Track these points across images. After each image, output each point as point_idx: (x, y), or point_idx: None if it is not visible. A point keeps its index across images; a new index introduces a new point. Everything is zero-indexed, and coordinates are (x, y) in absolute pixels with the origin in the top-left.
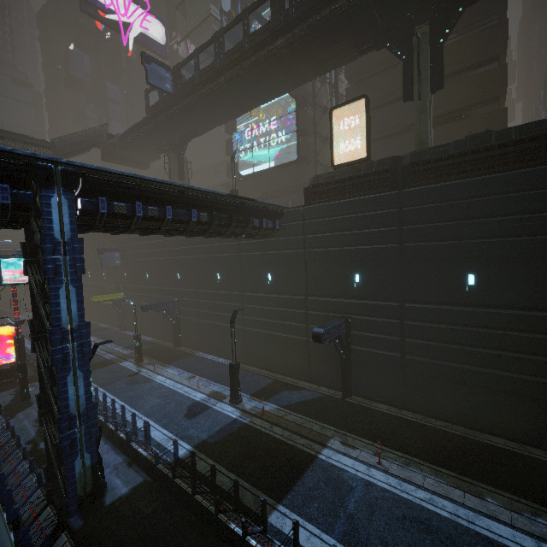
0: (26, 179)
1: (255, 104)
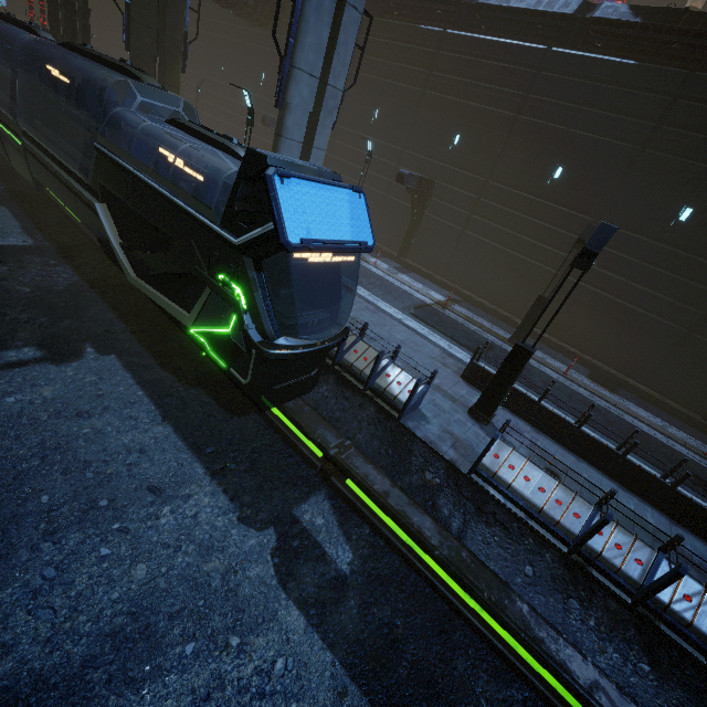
0: None
1: None
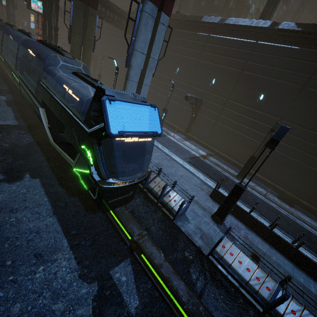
0: None
1: None
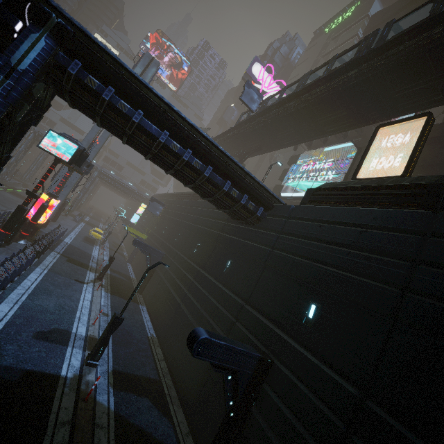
0: (21, 6)
1: (314, 135)
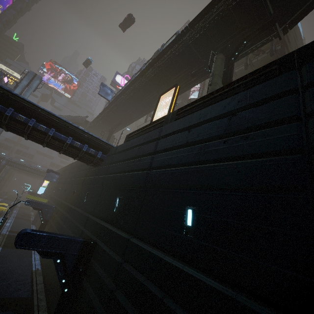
0: None
1: (146, 109)
